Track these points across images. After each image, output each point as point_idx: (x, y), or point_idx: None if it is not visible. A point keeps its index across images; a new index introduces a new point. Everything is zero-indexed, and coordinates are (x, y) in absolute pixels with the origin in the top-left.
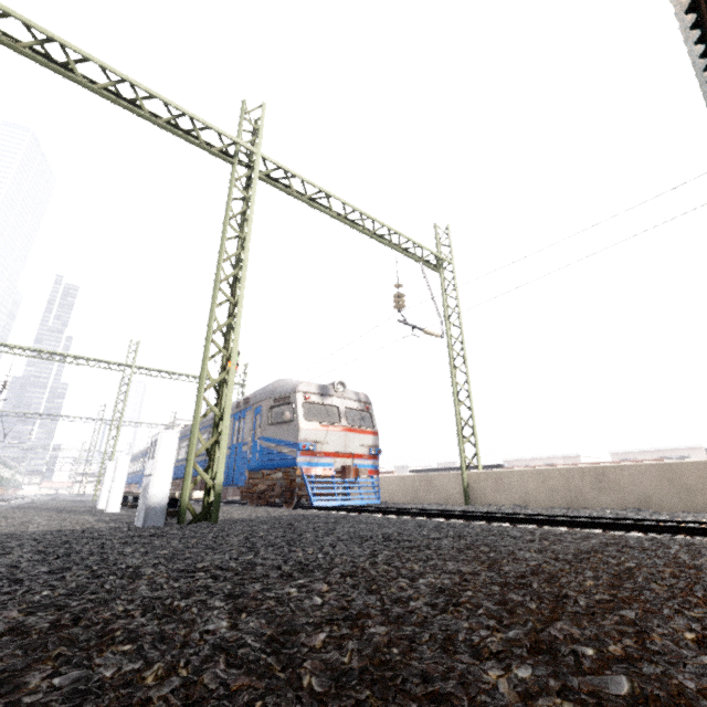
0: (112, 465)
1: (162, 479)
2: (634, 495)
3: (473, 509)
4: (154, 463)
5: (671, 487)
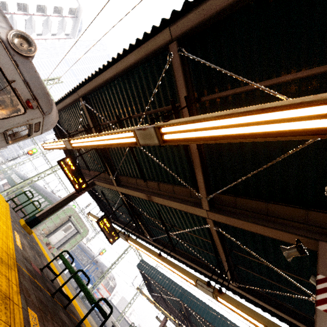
0: (67, 256)
1: None
2: None
3: None
4: None
5: None
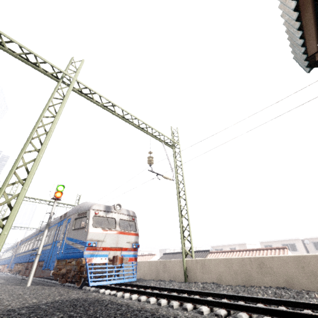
0: None
1: None
2: (283, 277)
3: (188, 286)
4: None
5: (304, 272)
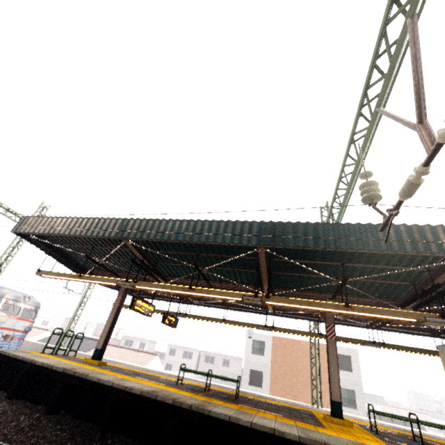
0: None
1: None
2: None
3: None
4: None
5: None
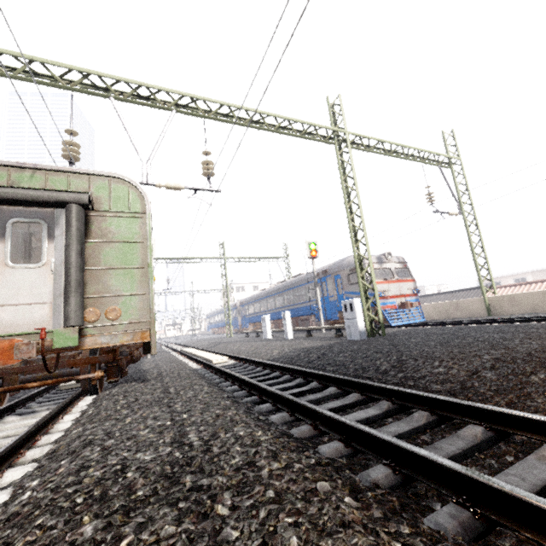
0: (267, 317)
1: (360, 320)
2: None
3: (498, 318)
4: (355, 313)
5: None
